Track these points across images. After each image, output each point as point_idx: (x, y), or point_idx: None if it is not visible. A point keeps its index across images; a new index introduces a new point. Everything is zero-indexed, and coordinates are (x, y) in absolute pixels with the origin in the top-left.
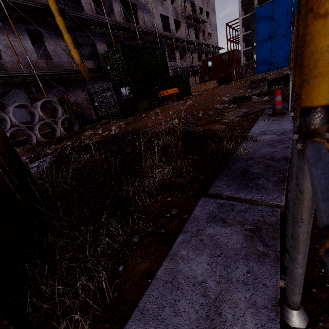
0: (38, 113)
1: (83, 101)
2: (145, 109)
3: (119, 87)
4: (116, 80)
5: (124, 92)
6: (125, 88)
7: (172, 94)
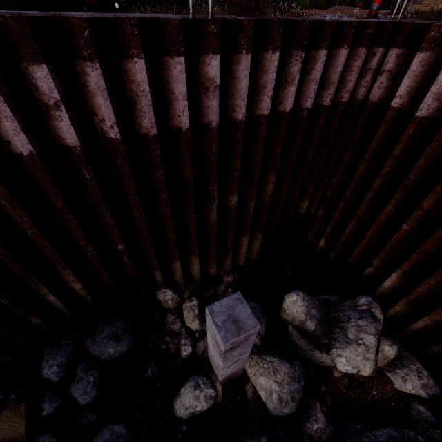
0: None
1: None
2: (303, 8)
3: None
4: None
5: None
6: None
7: None
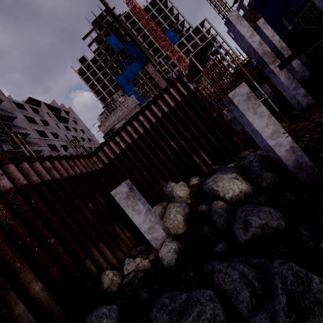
0: None
1: None
2: None
3: None
4: None
5: None
6: None
7: None
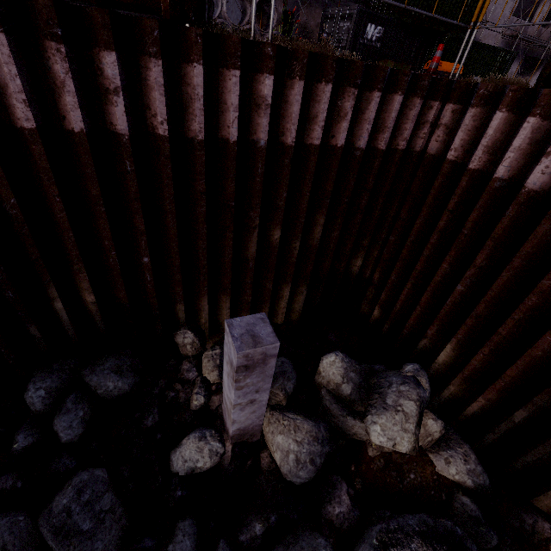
0: (250, 13)
1: (315, 29)
2: None
3: (367, 20)
4: (375, 11)
5: (371, 33)
6: (376, 27)
7: (447, 73)
